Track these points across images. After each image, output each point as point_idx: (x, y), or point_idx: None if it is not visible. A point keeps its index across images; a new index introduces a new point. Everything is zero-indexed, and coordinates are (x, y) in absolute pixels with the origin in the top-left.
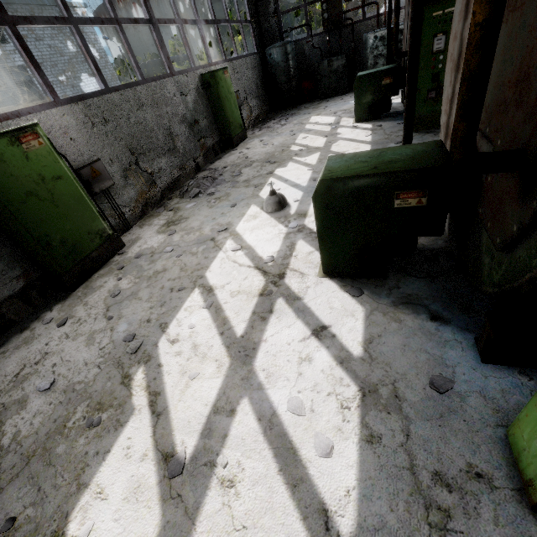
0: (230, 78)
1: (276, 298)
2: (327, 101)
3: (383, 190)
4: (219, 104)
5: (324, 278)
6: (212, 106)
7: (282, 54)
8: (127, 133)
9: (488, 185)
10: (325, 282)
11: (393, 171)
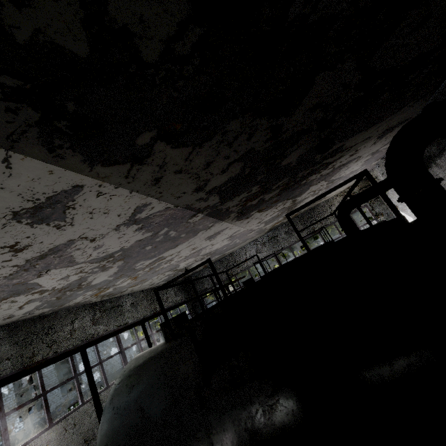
0: None
1: None
2: None
3: None
4: None
5: None
6: None
7: None
8: (86, 427)
9: None
10: None
11: None
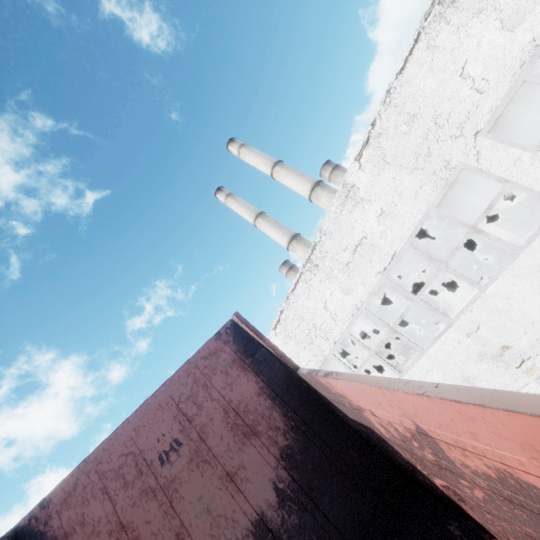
0: None
1: None
2: None
3: None
4: None
5: None
6: None
7: None
8: None
9: None
10: None
11: None
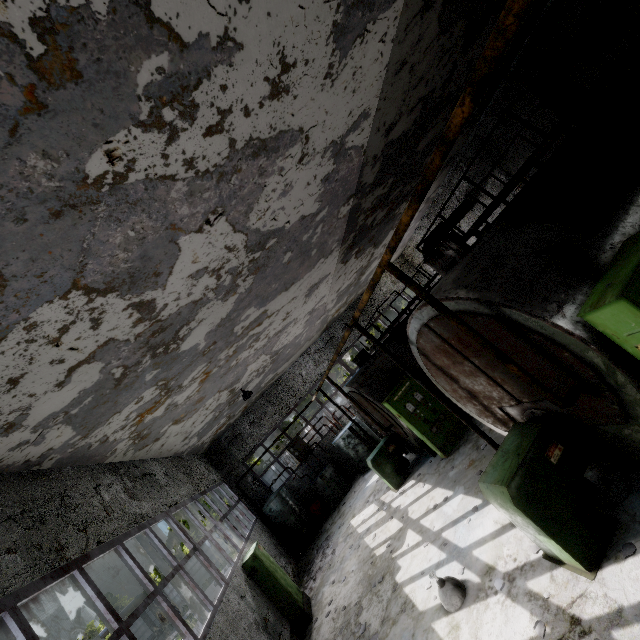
0: (264, 549)
1: (610, 638)
2: (344, 503)
3: (538, 460)
4: (272, 581)
5: (596, 574)
6: (265, 589)
7: (280, 501)
8: None
9: (574, 410)
10: (603, 575)
11: (530, 446)
